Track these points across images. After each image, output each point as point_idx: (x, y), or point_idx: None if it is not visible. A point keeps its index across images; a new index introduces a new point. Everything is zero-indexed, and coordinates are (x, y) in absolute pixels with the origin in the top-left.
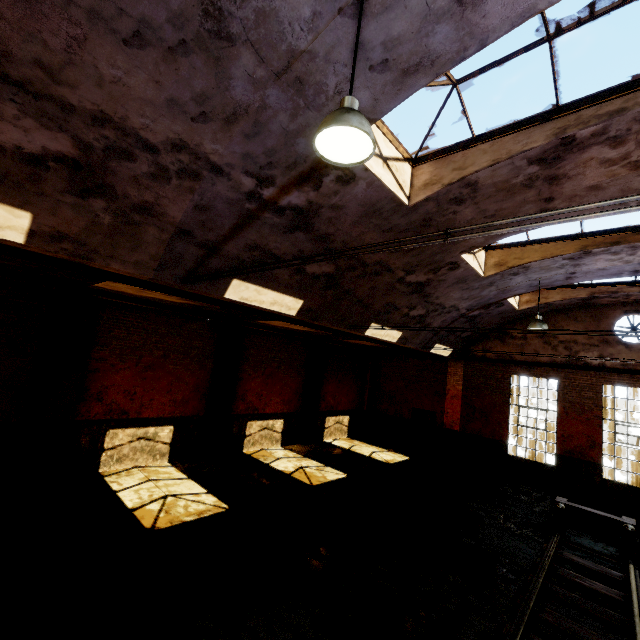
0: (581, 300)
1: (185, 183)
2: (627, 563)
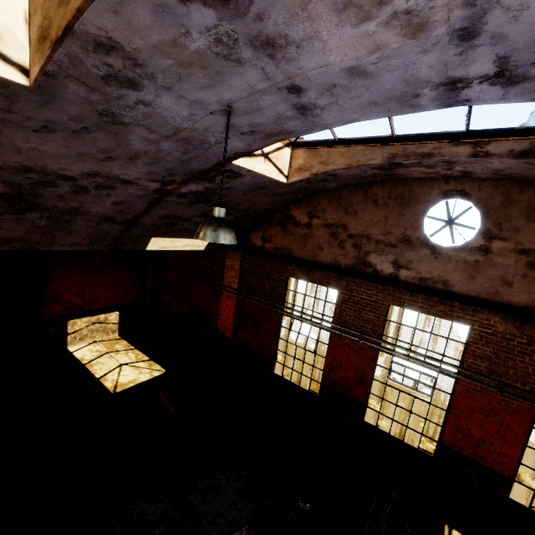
0: (379, 169)
1: None
2: None
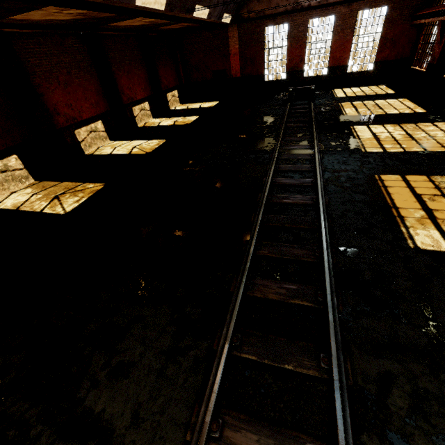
0: None
1: None
2: (310, 103)
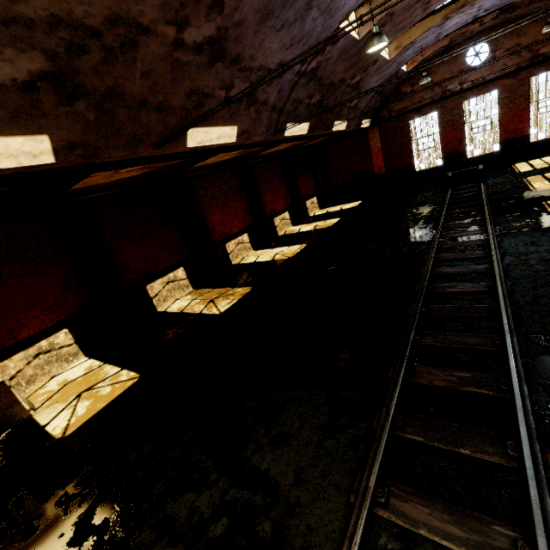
0: (445, 47)
1: (277, 82)
2: (480, 184)
